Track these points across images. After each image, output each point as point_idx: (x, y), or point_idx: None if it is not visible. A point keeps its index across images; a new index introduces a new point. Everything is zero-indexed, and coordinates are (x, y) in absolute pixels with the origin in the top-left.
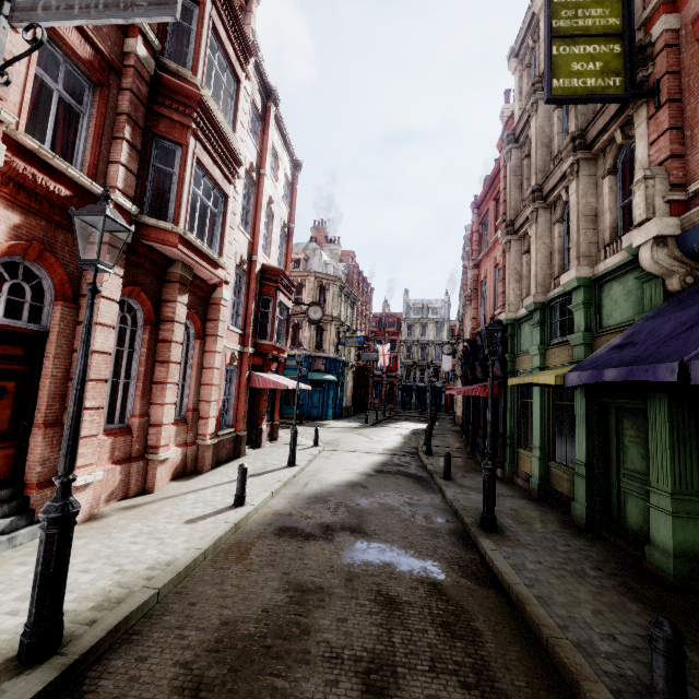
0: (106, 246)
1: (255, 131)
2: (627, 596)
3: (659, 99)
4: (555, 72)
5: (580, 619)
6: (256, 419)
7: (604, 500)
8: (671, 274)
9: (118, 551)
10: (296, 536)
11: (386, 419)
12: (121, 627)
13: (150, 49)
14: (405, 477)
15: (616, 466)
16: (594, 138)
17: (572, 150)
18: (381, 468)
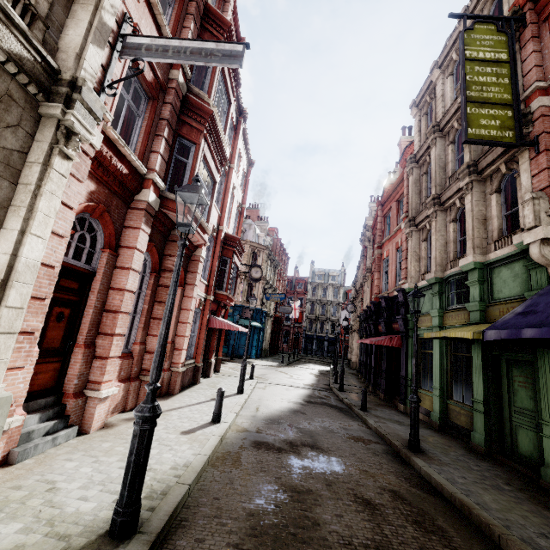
0: (143, 211)
1: (229, 137)
2: (540, 506)
3: (538, 148)
4: (469, 124)
5: (515, 521)
6: (207, 354)
7: (498, 431)
8: None
9: None
10: (271, 449)
11: (295, 361)
12: (174, 514)
13: (184, 78)
14: (330, 407)
15: (508, 405)
16: (484, 167)
17: (468, 173)
18: (309, 399)
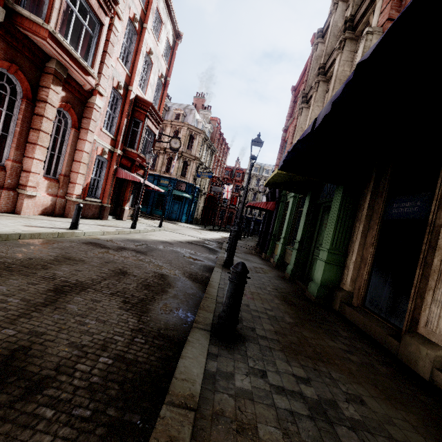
0: None
1: None
2: (279, 298)
3: None
4: None
5: None
6: (121, 202)
7: (304, 264)
8: None
9: None
10: (96, 246)
11: (220, 230)
12: None
13: None
14: (203, 247)
15: (314, 243)
16: (358, 21)
17: (343, 30)
18: (193, 242)
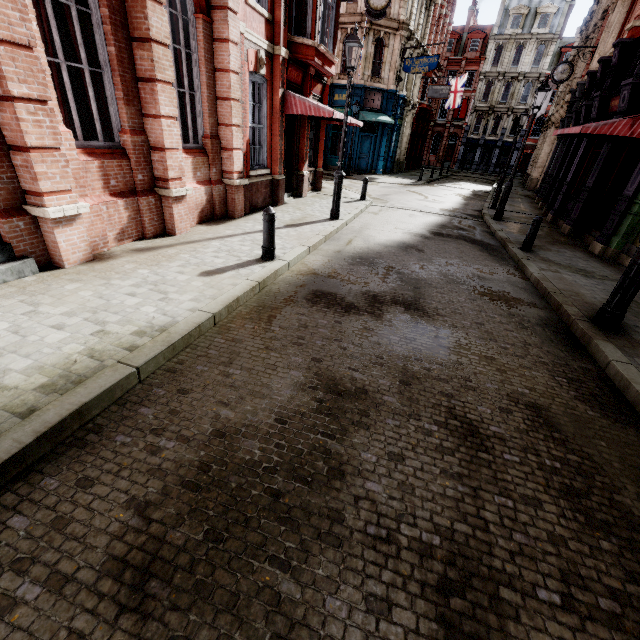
0: None
1: None
2: None
3: None
4: None
5: None
6: (295, 163)
7: None
8: None
9: (109, 303)
10: (333, 306)
11: (441, 179)
12: (70, 423)
13: None
14: (470, 244)
15: None
16: None
17: None
18: (439, 230)
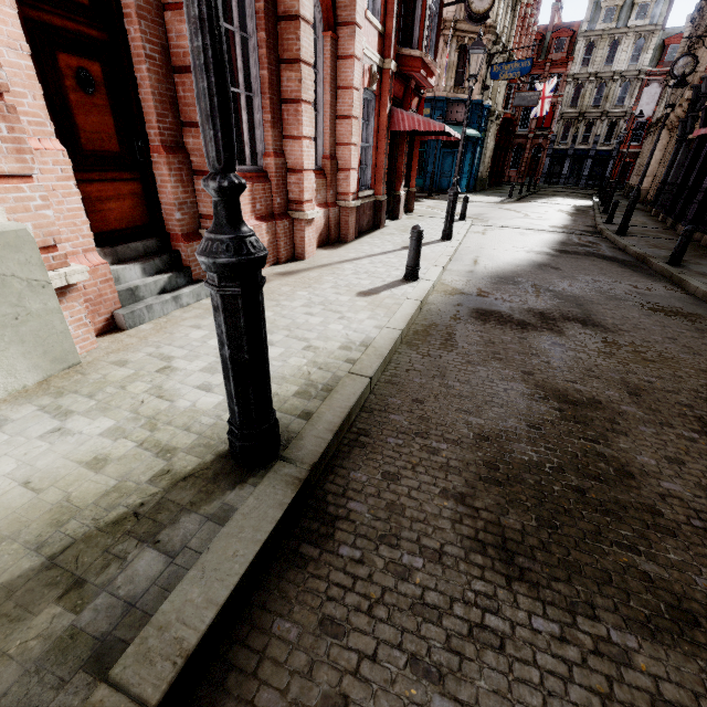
0: None
1: None
2: None
3: None
4: None
5: None
6: (393, 183)
7: None
8: None
9: (295, 322)
10: (506, 323)
11: (530, 195)
12: (344, 425)
13: None
14: (604, 260)
15: None
16: None
17: None
18: (562, 247)
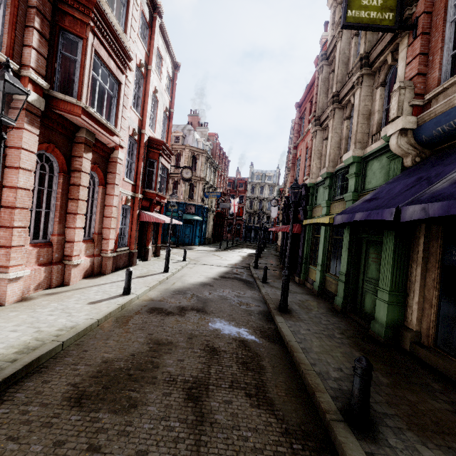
0: (24, 111)
1: (144, 36)
2: (355, 348)
3: (416, 32)
4: (350, 5)
5: (324, 360)
6: (144, 242)
7: (353, 296)
8: (407, 155)
9: (39, 319)
10: (161, 313)
11: (233, 247)
12: (34, 363)
13: None
14: (238, 281)
15: (362, 276)
16: (374, 59)
17: (360, 67)
18: (224, 275)
